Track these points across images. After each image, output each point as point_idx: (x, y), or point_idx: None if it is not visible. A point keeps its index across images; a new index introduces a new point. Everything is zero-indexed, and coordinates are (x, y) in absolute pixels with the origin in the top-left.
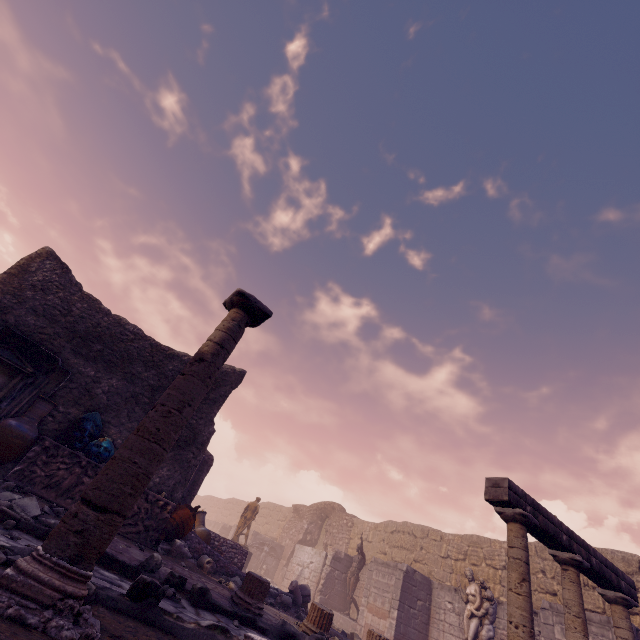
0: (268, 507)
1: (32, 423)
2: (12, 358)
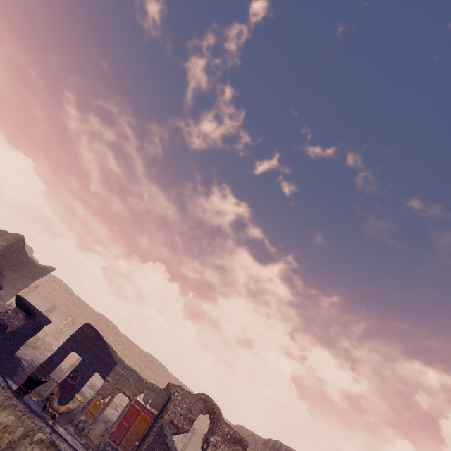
0: None
1: None
2: None
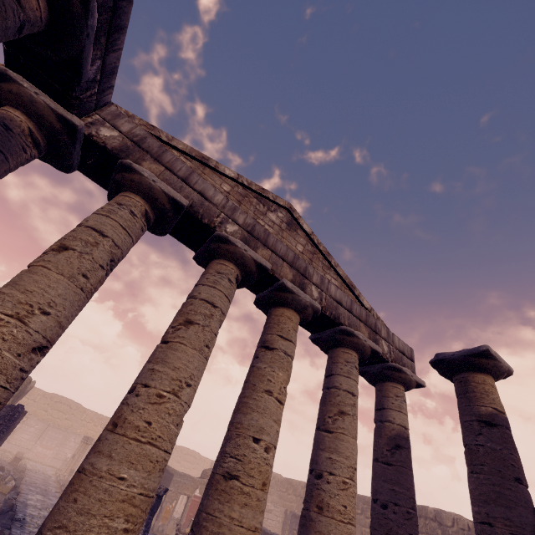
0: None
1: None
2: None
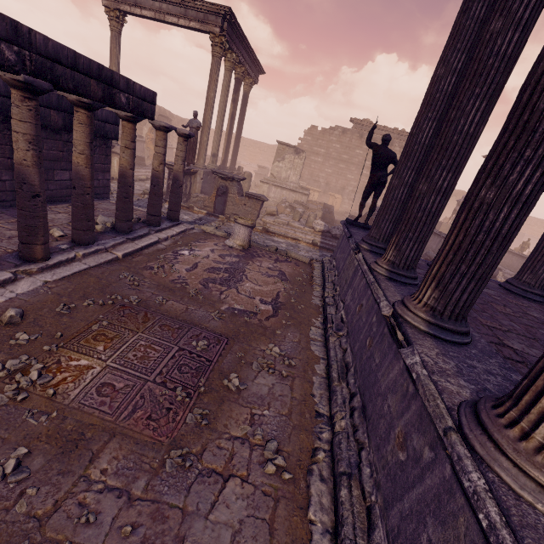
0: None
1: None
2: None
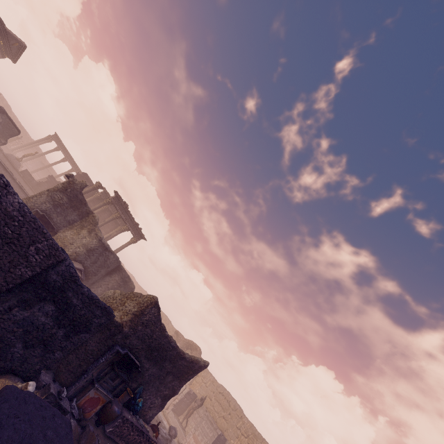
0: (162, 316)
1: (122, 405)
2: (126, 377)
